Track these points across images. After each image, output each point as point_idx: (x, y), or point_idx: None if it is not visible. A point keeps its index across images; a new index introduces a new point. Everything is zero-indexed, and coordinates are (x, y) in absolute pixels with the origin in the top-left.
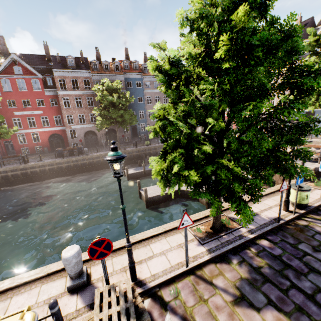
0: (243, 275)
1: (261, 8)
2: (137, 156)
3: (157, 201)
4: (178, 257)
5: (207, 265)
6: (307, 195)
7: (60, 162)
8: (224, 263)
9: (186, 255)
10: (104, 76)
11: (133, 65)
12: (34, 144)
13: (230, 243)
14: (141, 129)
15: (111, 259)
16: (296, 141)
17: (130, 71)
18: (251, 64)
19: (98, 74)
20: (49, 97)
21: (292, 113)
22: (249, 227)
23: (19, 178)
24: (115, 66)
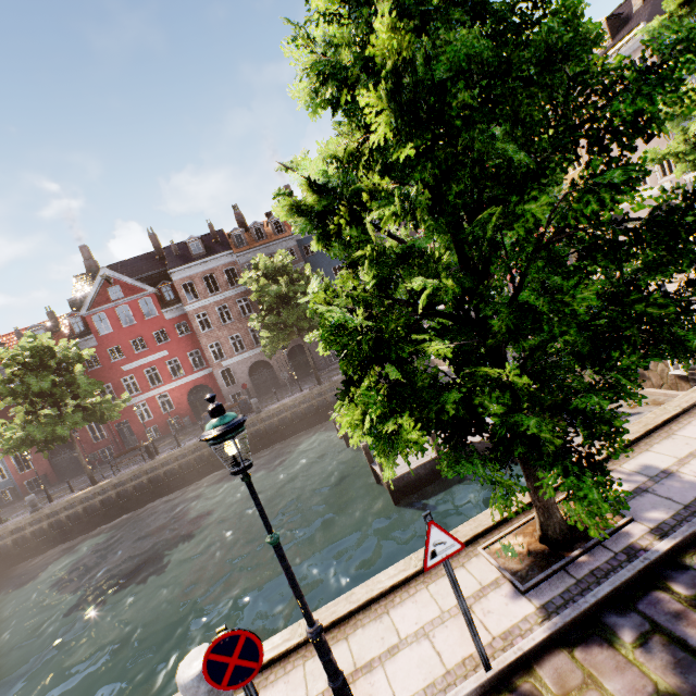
0: (662, 680)
1: (467, 2)
2: None
3: (417, 484)
4: (462, 639)
5: (546, 656)
6: None
7: None
8: (595, 644)
9: (474, 635)
10: (259, 251)
11: None
12: (166, 415)
13: (602, 576)
14: None
15: (301, 665)
16: (676, 259)
17: None
18: (458, 127)
19: (247, 251)
20: (173, 322)
21: (608, 199)
22: (651, 520)
23: (147, 489)
24: (274, 226)
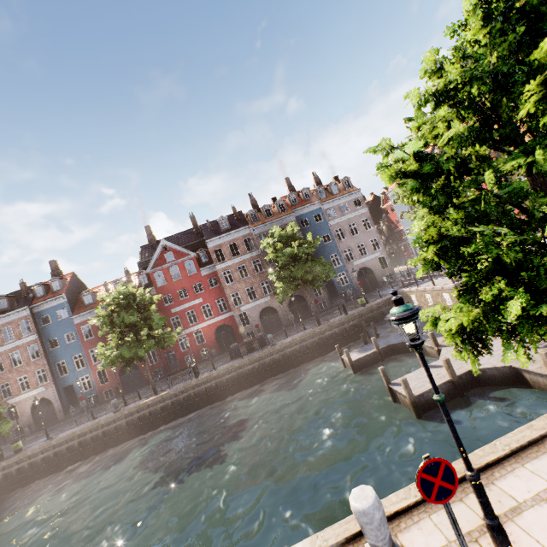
0: None
1: None
2: (351, 329)
3: (435, 402)
4: None
5: None
6: None
7: (240, 365)
8: None
9: None
10: (268, 225)
11: (303, 195)
12: (199, 346)
13: None
14: (340, 283)
15: (427, 518)
16: None
17: (300, 206)
18: None
19: (260, 225)
20: (206, 277)
21: None
22: None
23: (193, 401)
24: (279, 207)
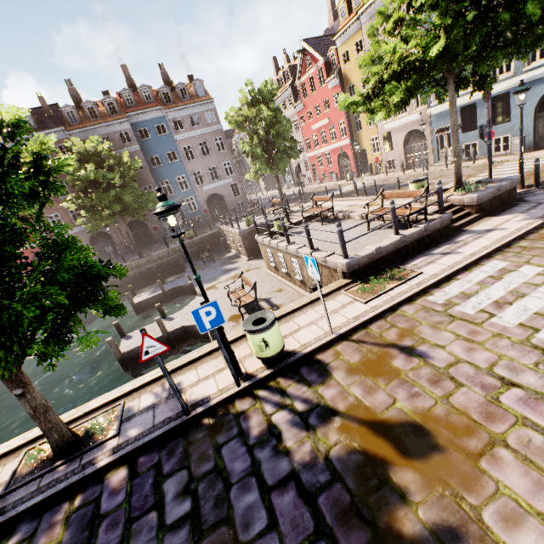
0: None
1: None
2: (173, 263)
3: None
4: None
5: None
6: (266, 340)
7: None
8: None
9: None
10: (92, 130)
11: (142, 95)
12: None
13: (51, 486)
14: (189, 209)
15: None
16: None
17: (138, 109)
18: None
19: (80, 130)
20: None
21: None
22: (126, 436)
23: None
24: (108, 107)
